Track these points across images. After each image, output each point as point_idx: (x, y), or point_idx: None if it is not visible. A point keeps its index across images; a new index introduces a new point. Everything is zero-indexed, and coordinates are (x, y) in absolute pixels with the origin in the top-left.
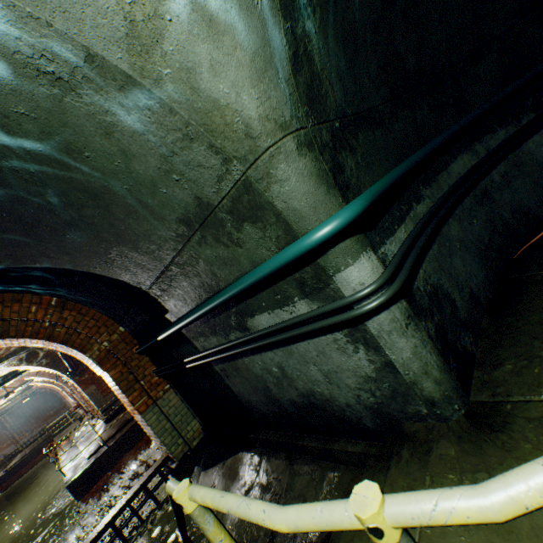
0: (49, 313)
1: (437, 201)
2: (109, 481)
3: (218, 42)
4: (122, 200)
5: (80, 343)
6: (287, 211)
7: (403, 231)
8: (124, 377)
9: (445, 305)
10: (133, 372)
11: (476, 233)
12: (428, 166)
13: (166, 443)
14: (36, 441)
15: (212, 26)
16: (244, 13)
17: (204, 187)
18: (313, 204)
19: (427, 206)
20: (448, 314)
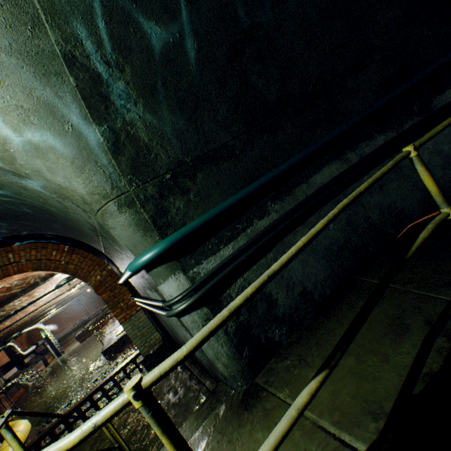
0: (64, 256)
1: (281, 216)
2: (128, 353)
3: (46, 158)
4: (58, 214)
5: (83, 275)
6: (123, 244)
7: (230, 248)
8: (111, 299)
9: (260, 305)
10: (116, 296)
11: (330, 236)
12: (286, 181)
13: (137, 344)
14: (99, 315)
15: (39, 151)
16: (59, 138)
17: (87, 219)
18: (134, 244)
19: (272, 220)
20: (261, 312)
